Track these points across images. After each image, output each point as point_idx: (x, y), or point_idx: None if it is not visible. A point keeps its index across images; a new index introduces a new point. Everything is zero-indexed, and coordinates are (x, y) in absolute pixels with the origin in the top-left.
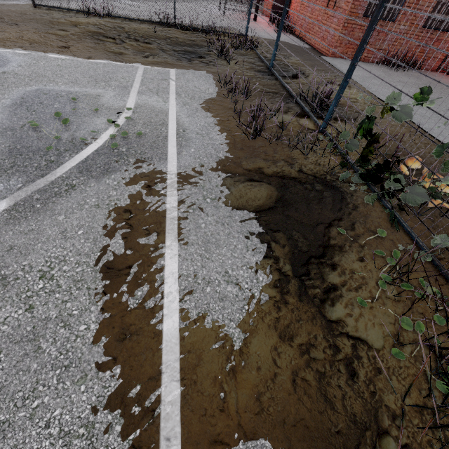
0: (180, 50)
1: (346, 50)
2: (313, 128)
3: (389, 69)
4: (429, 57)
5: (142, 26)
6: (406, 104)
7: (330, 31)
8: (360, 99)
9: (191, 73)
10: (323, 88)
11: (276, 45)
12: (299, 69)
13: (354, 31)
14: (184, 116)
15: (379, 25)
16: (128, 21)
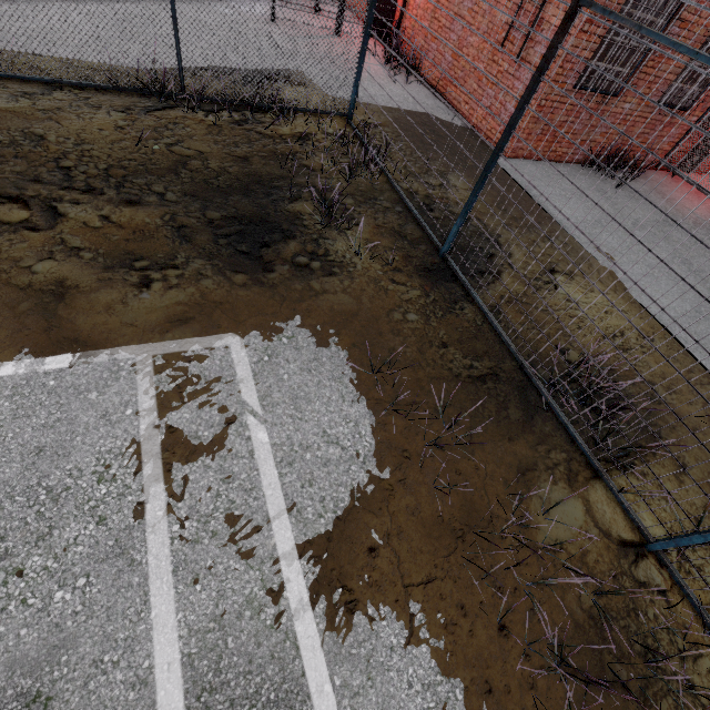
0: (226, 218)
1: (535, 145)
2: (629, 535)
3: (603, 181)
4: (651, 148)
5: (96, 116)
6: (685, 315)
7: (508, 103)
8: (627, 331)
9: (288, 347)
10: (555, 303)
11: (464, 216)
12: (486, 229)
13: (554, 114)
14: (356, 678)
15: (595, 103)
16: (50, 90)
